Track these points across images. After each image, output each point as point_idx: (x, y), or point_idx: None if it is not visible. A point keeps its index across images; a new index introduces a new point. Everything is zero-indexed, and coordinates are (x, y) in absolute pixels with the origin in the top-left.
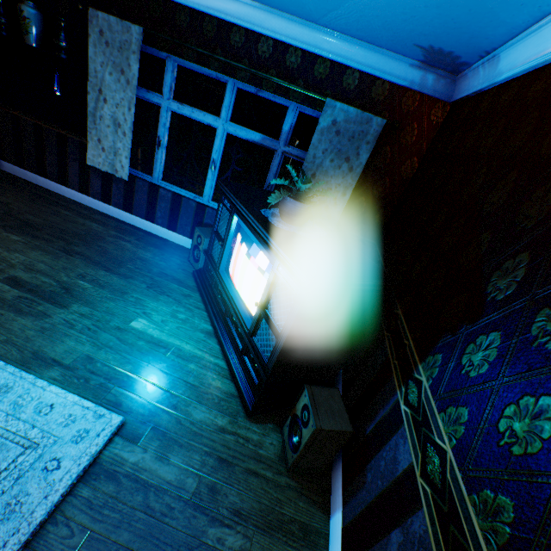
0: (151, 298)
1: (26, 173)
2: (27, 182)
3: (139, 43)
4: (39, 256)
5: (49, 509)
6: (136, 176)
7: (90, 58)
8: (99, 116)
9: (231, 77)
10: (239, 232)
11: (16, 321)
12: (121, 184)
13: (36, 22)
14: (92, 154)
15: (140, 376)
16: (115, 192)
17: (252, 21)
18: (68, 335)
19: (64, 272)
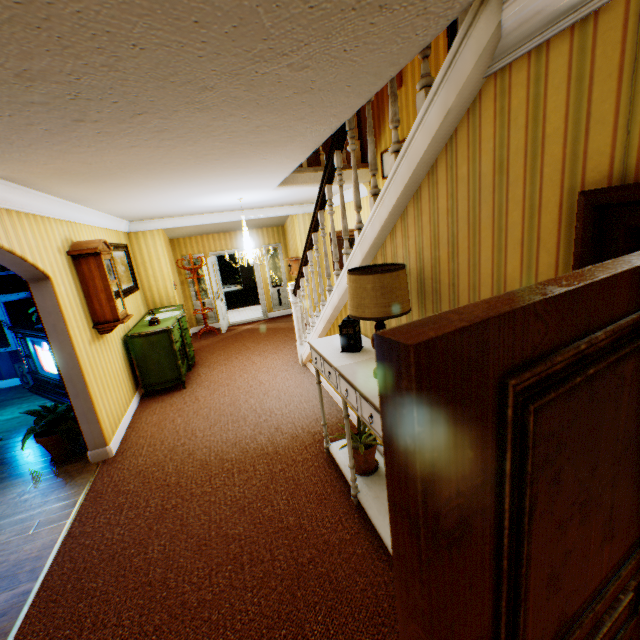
0: None
1: None
2: None
3: None
4: None
5: None
6: None
7: None
8: None
9: None
10: (36, 344)
11: None
12: None
13: None
14: None
15: (6, 428)
16: None
17: None
18: None
19: None
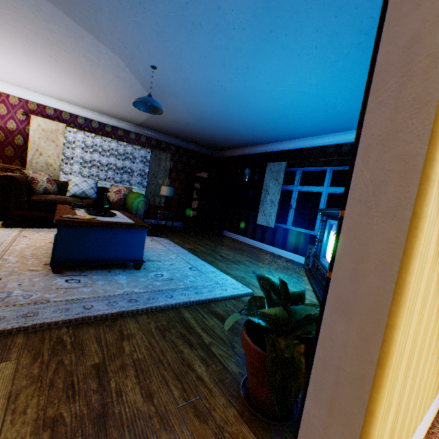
0: (276, 272)
1: (231, 234)
2: (231, 237)
3: (284, 167)
4: (230, 252)
5: (220, 296)
6: (278, 226)
7: (265, 180)
8: (264, 201)
9: (328, 166)
10: (330, 230)
11: (219, 263)
12: (270, 231)
13: (248, 174)
14: (259, 218)
15: None
16: (267, 235)
17: (337, 140)
18: (236, 270)
19: (238, 257)
